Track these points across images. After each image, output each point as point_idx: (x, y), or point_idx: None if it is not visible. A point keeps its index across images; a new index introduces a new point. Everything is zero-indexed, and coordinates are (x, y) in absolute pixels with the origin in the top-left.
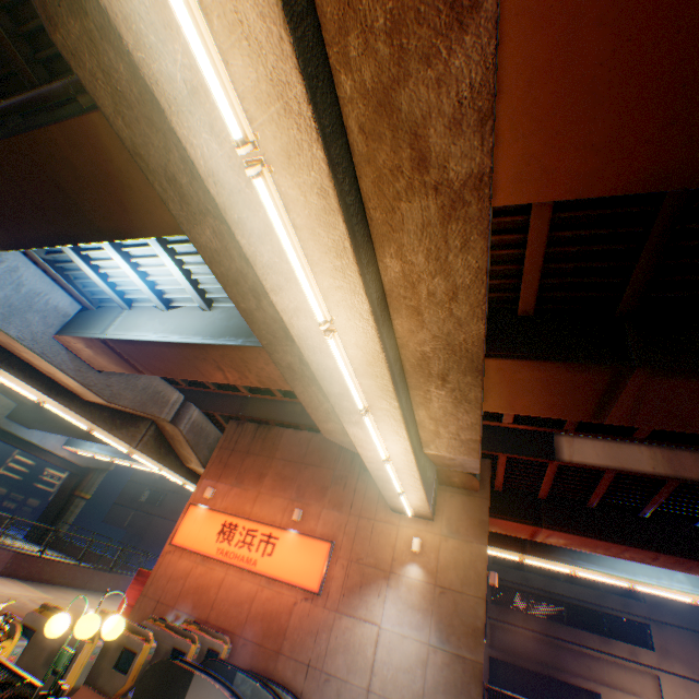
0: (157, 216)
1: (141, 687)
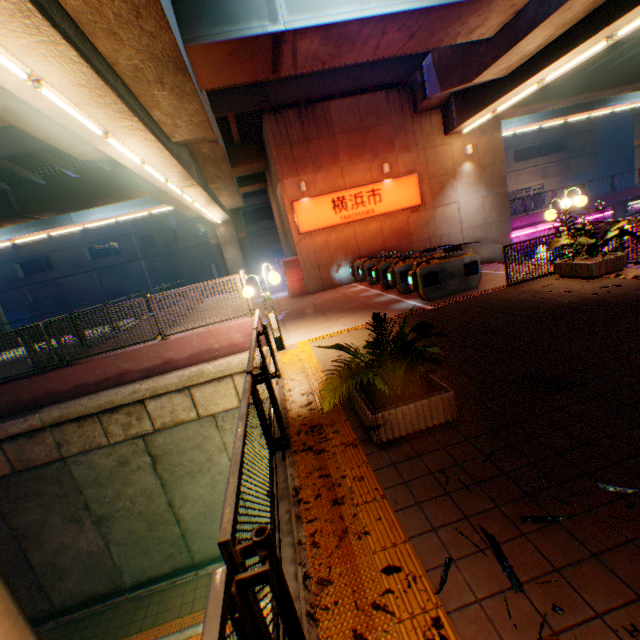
0: None
1: None
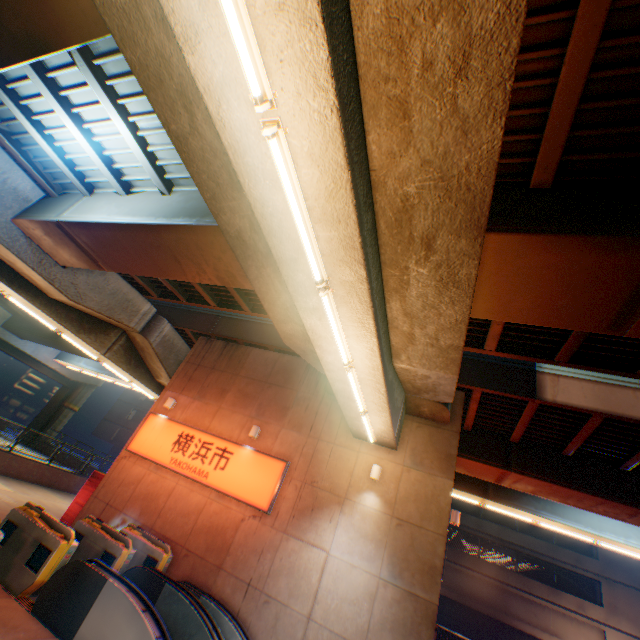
0: (71, 1)
1: (48, 589)
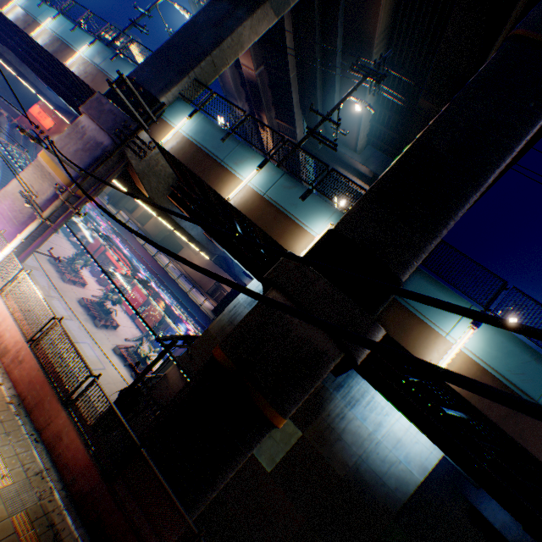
0: None
1: None
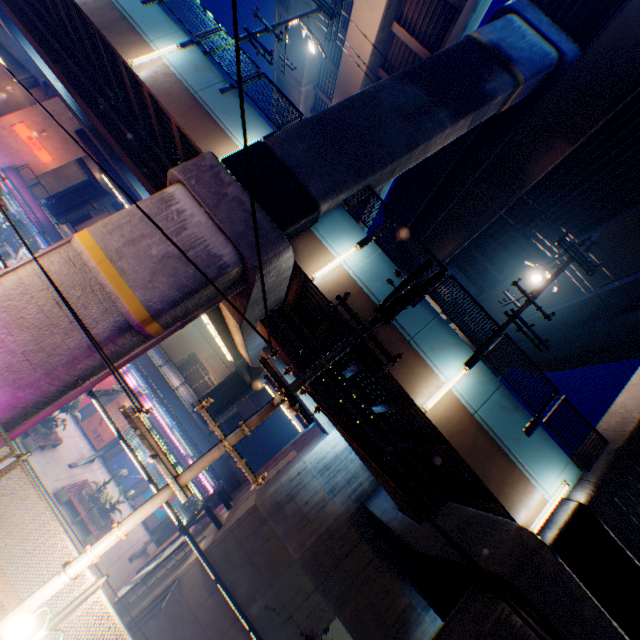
0: None
1: None
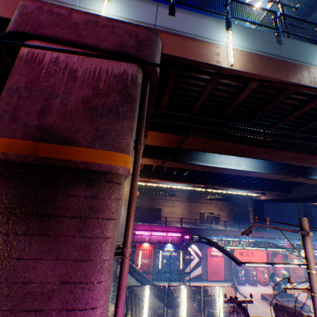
0: None
1: None
